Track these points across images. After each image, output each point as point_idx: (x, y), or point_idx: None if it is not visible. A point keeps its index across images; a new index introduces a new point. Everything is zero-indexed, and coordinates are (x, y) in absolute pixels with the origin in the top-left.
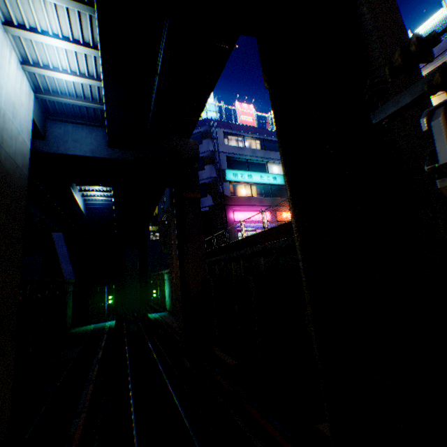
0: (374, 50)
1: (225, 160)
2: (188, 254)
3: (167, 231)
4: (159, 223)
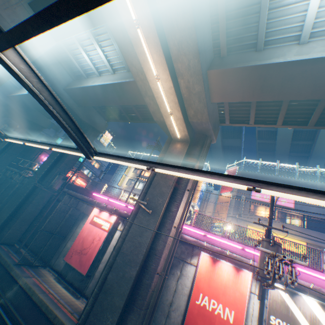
0: (65, 158)
1: (64, 134)
2: (1, 158)
3: None
4: None
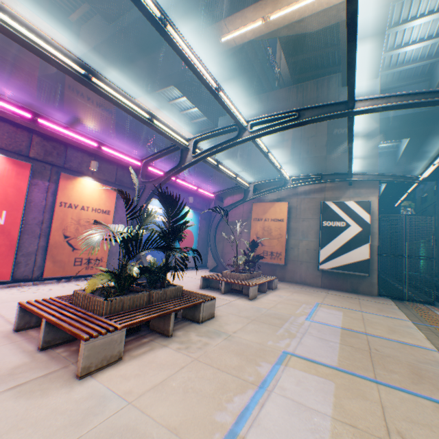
0: None
1: None
2: None
3: (426, 208)
4: (415, 200)
